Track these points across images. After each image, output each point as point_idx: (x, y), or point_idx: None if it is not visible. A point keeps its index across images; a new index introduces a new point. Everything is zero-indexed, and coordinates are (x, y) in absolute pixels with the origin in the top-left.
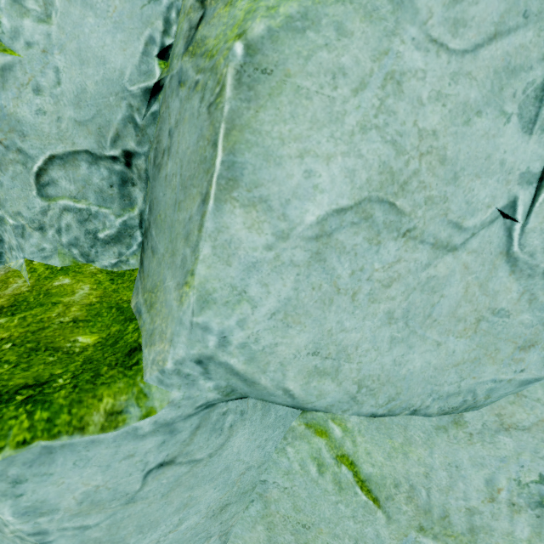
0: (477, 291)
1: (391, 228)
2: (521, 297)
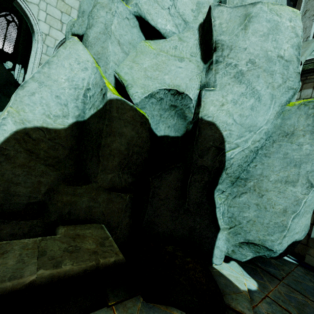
0: (166, 16)
1: (156, 2)
2: (171, 19)
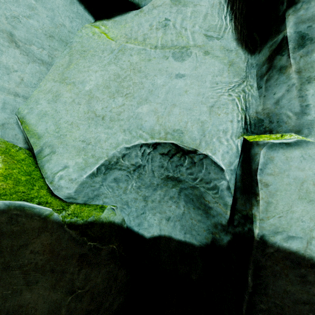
0: None
1: None
2: None
